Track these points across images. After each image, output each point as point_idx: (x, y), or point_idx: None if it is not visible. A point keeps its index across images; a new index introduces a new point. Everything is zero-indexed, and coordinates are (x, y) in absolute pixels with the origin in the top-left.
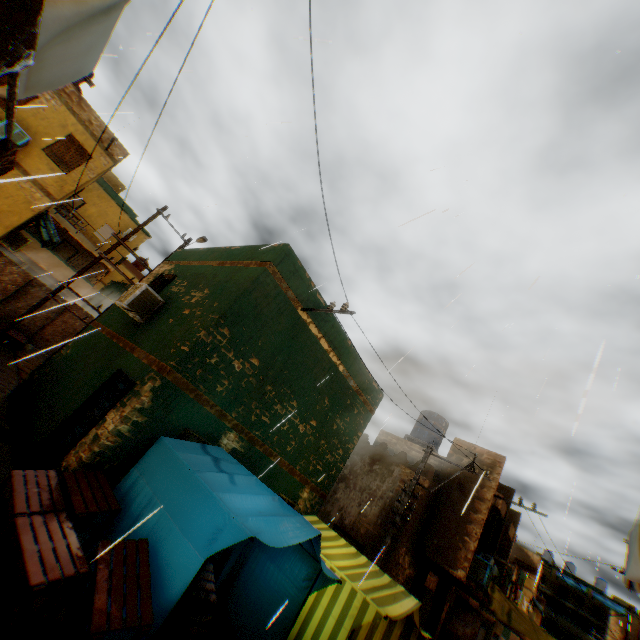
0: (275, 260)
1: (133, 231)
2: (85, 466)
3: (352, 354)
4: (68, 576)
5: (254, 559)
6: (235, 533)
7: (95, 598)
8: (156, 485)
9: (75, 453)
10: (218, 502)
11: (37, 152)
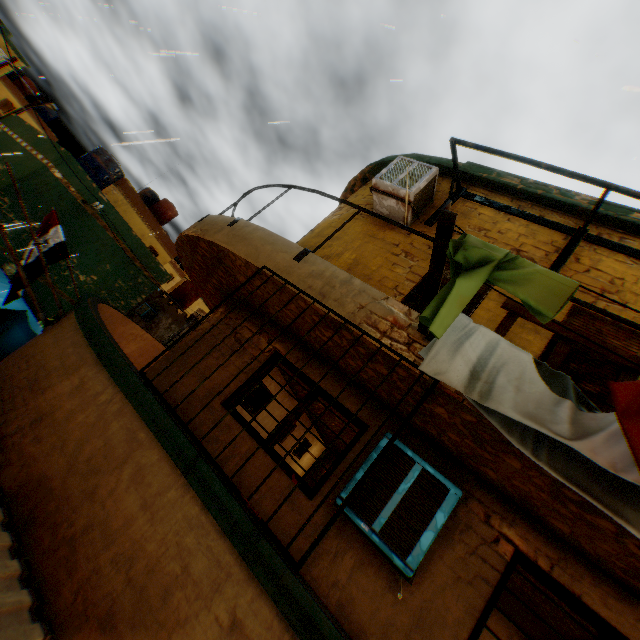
0: (57, 161)
1: None
2: None
3: (138, 242)
4: None
5: (14, 329)
6: None
7: None
8: None
9: None
10: None
11: None
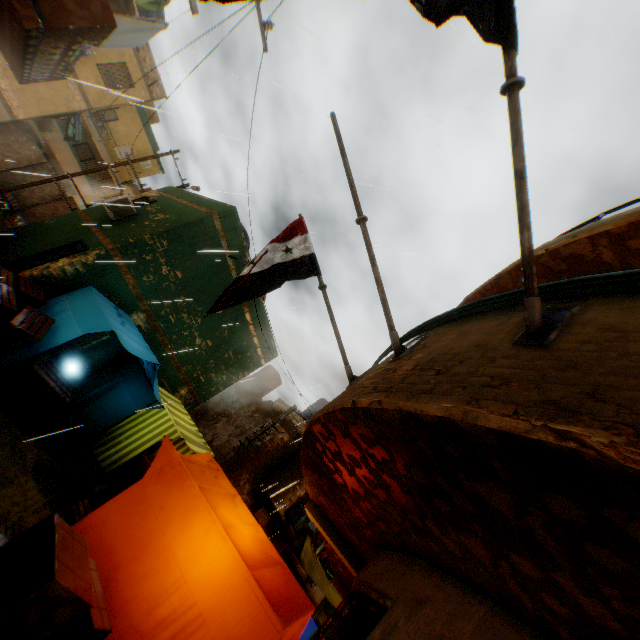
0: (221, 213)
1: (143, 158)
2: (35, 279)
3: (261, 309)
4: (7, 306)
5: (119, 389)
6: (106, 328)
7: (18, 317)
8: (75, 304)
9: (31, 271)
10: (106, 317)
11: (92, 65)
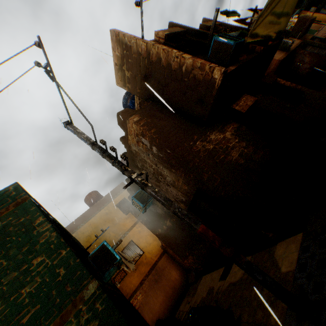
0: None
1: None
2: None
3: None
4: None
5: None
6: None
7: None
8: None
9: None
10: None
11: None
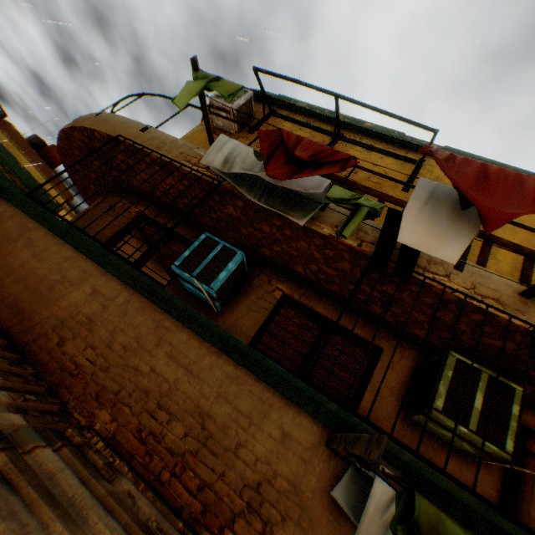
0: None
1: None
2: None
3: (27, 174)
4: None
5: None
6: None
7: None
8: None
9: None
10: None
11: None
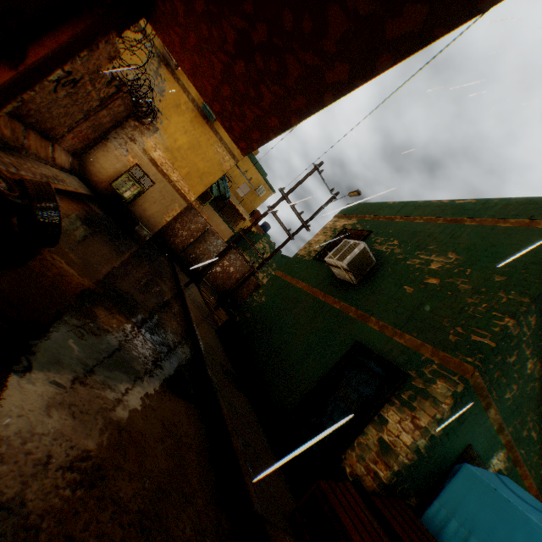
0: None
1: (294, 186)
2: (382, 486)
3: None
4: None
5: None
6: None
7: None
8: None
9: (356, 456)
10: None
11: None
